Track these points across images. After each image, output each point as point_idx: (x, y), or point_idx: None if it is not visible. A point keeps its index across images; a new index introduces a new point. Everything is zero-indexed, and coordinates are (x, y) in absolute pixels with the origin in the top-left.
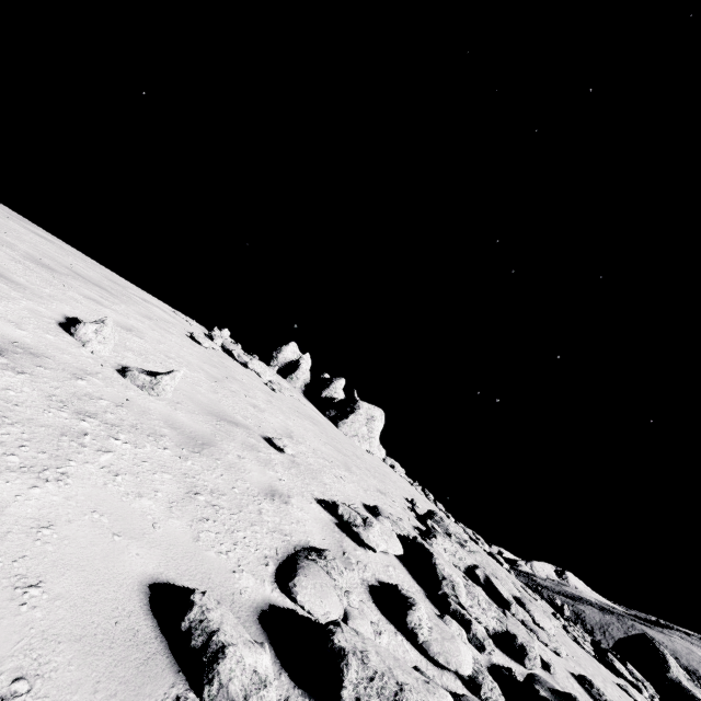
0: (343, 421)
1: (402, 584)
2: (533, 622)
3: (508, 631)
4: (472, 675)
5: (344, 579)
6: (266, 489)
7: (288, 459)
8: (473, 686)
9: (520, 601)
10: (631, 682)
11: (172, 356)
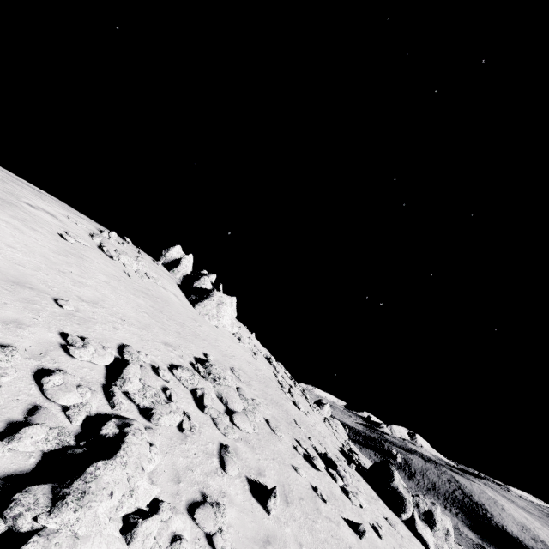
0: (199, 303)
1: (85, 375)
2: (234, 423)
3: (153, 407)
4: (69, 406)
5: (7, 357)
6: (9, 319)
7: (66, 312)
8: (66, 410)
9: (233, 413)
10: (332, 476)
11: (15, 246)
